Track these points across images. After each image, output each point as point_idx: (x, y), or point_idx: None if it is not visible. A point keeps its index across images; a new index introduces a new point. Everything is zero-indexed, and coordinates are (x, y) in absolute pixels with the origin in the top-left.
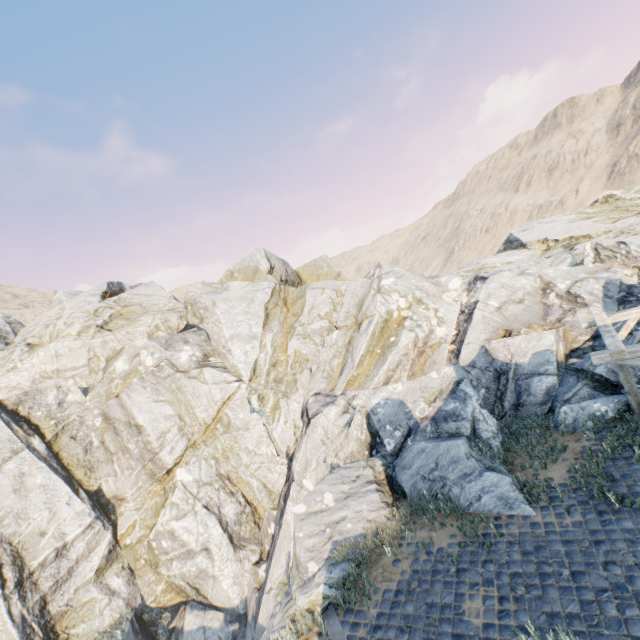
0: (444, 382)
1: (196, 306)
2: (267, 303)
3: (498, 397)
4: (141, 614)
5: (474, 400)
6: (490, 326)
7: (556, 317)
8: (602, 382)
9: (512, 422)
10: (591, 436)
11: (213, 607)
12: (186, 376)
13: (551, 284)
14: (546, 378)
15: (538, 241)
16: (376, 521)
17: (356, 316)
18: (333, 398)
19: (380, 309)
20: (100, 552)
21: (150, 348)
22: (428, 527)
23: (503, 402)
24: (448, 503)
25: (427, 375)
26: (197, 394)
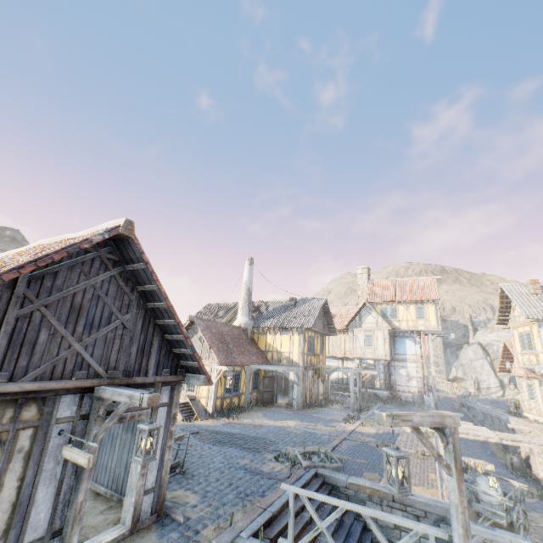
0: None
1: None
2: None
3: None
4: None
5: None
6: None
7: None
8: None
9: None
10: None
11: None
12: None
13: None
14: None
15: None
16: None
17: None
18: None
19: None
20: (498, 394)
21: None
22: None
23: None
24: None
25: None
26: None
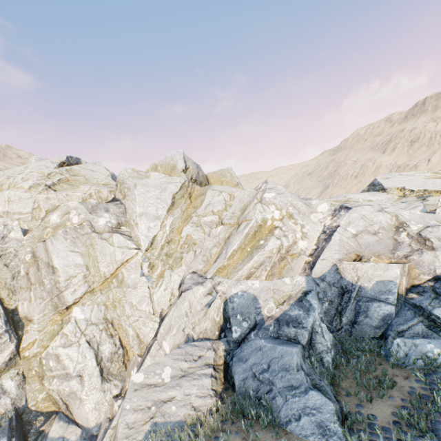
0: (294, 289)
1: (123, 185)
2: (175, 194)
3: (338, 311)
4: (22, 413)
5: (316, 313)
6: (345, 249)
7: (404, 253)
8: (438, 323)
9: (346, 340)
10: (421, 378)
11: (75, 423)
12: (99, 237)
13: (405, 224)
14: (385, 306)
15: (397, 188)
16: (199, 409)
17: (239, 217)
18: (204, 279)
19: (257, 216)
20: (2, 358)
21: (78, 210)
22: (243, 434)
23: (342, 317)
24: (269, 412)
25: (282, 279)
26: (104, 252)
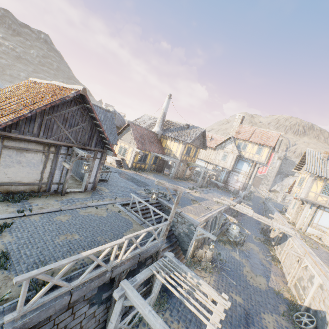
0: None
1: None
2: None
3: None
4: None
5: None
6: None
7: None
8: None
9: None
10: None
11: None
12: None
13: None
14: None
15: None
16: None
17: None
18: None
19: None
20: None
21: None
22: None
23: None
24: None
25: None
26: None
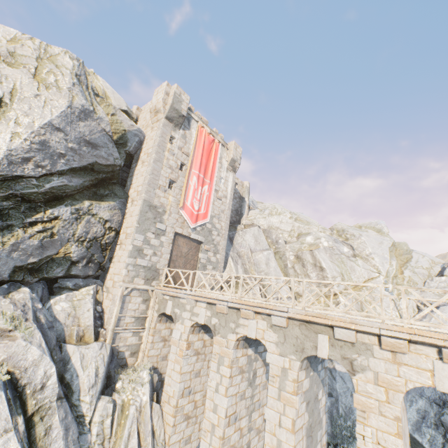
0: None
1: (342, 232)
2: (389, 247)
3: None
4: None
5: None
6: None
7: None
8: None
9: None
10: None
11: None
12: (347, 258)
13: None
14: None
15: None
16: None
17: None
18: None
19: None
20: None
21: (326, 238)
22: None
23: None
24: None
25: None
26: (353, 268)
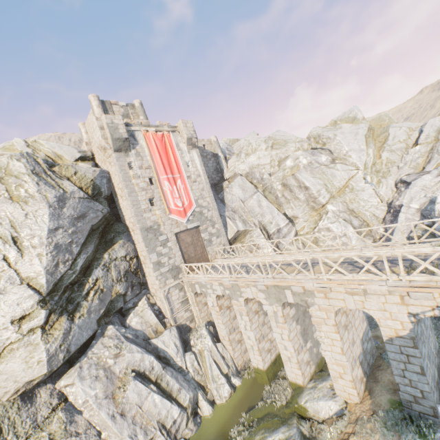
0: None
1: (319, 138)
2: (365, 135)
3: None
4: None
5: None
6: None
7: None
8: None
9: None
10: None
11: None
12: (326, 167)
13: None
14: None
15: None
16: None
17: (435, 136)
18: (426, 172)
19: None
20: (292, 234)
21: (304, 155)
22: None
23: None
24: None
25: None
26: (333, 175)
